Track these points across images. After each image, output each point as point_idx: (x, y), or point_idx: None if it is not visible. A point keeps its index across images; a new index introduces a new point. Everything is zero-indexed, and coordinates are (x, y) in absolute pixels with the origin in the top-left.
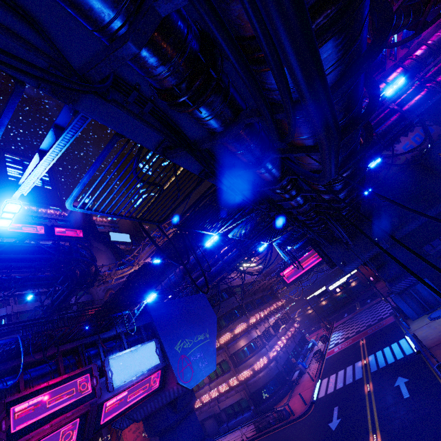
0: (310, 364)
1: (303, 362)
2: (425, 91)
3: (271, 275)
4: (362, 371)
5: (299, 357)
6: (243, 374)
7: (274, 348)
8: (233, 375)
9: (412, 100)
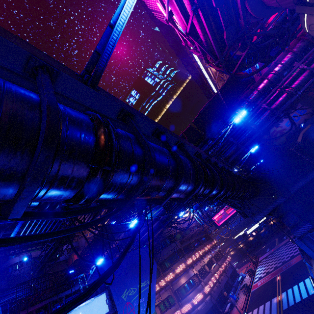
0: (239, 297)
1: (233, 295)
2: (285, 94)
3: (205, 220)
4: (276, 308)
5: (231, 289)
6: (185, 308)
7: (208, 284)
8: (178, 308)
9: (277, 101)
